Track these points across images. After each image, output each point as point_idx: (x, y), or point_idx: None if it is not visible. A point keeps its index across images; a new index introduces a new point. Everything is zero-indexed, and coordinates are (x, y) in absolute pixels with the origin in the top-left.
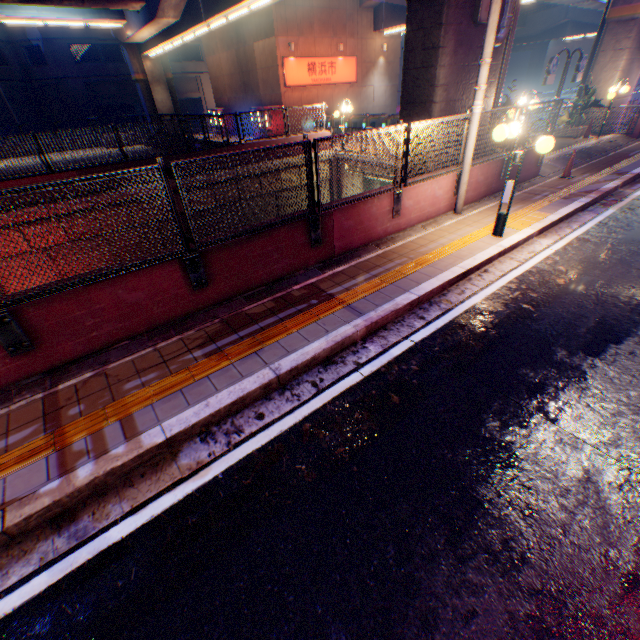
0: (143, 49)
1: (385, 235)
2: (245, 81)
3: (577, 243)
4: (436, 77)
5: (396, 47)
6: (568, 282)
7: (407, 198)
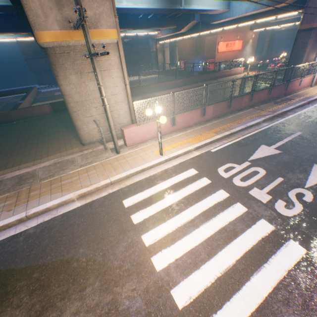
0: (159, 40)
1: (294, 91)
2: (197, 51)
3: None
4: (305, 51)
5: (256, 35)
6: None
7: (301, 81)
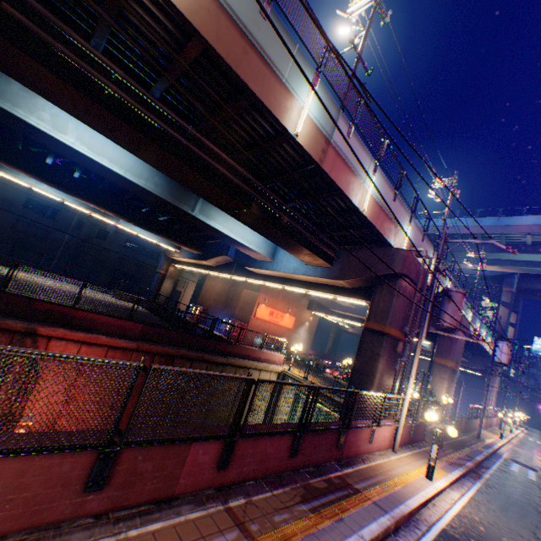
0: (176, 262)
1: (362, 452)
2: (228, 301)
3: (474, 501)
4: (377, 366)
5: (316, 319)
6: (486, 529)
7: (375, 431)
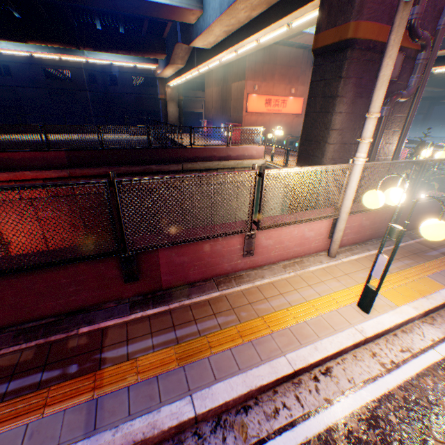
0: (167, 81)
1: (235, 270)
2: (223, 105)
3: None
4: (332, 121)
5: None
6: None
7: (266, 237)
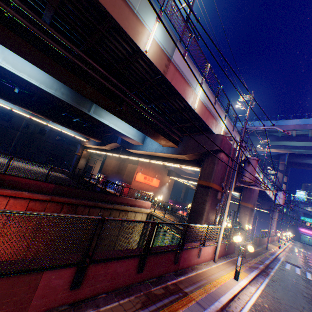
0: (87, 148)
1: (193, 264)
2: (119, 171)
3: (264, 292)
4: (205, 208)
5: (172, 181)
6: None
7: (202, 250)
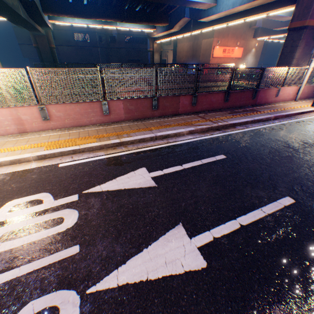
0: (156, 40)
1: (270, 102)
2: (193, 54)
3: None
4: (294, 56)
5: (261, 45)
6: None
7: (280, 92)
